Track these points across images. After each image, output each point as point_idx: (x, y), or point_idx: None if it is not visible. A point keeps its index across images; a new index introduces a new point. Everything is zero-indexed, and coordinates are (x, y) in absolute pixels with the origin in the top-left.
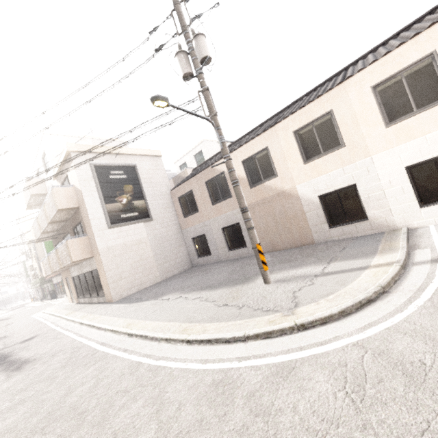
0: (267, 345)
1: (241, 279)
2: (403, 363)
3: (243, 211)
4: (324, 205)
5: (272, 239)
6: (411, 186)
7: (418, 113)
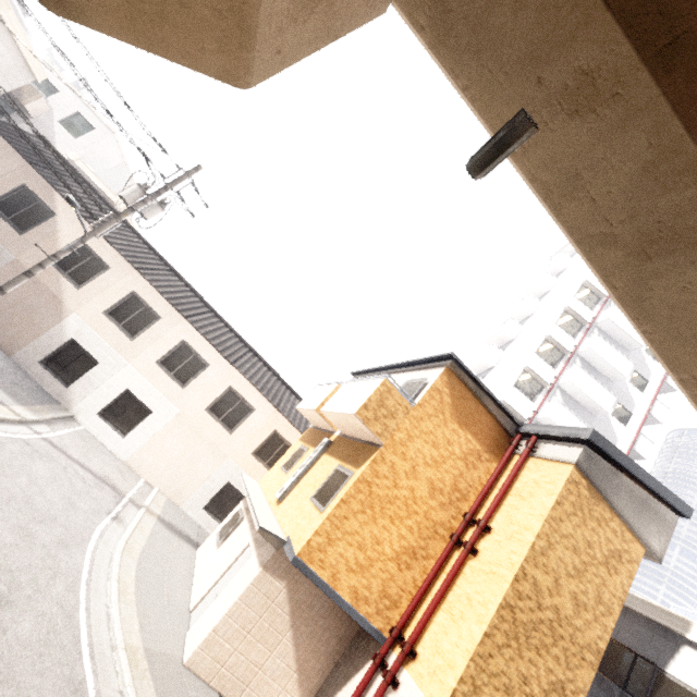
0: None
1: None
2: None
3: None
4: (65, 347)
5: None
6: (114, 400)
7: (170, 377)
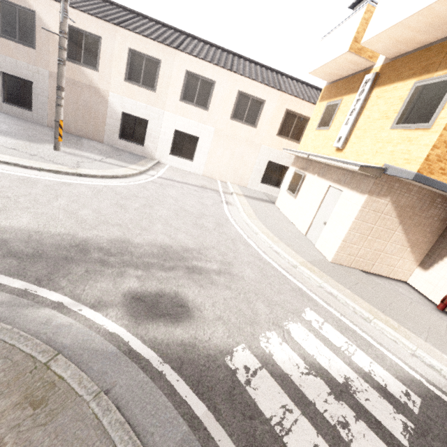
0: (57, 176)
1: (26, 138)
2: (116, 192)
3: (60, 89)
4: (123, 121)
5: (67, 120)
6: (172, 141)
7: (194, 106)
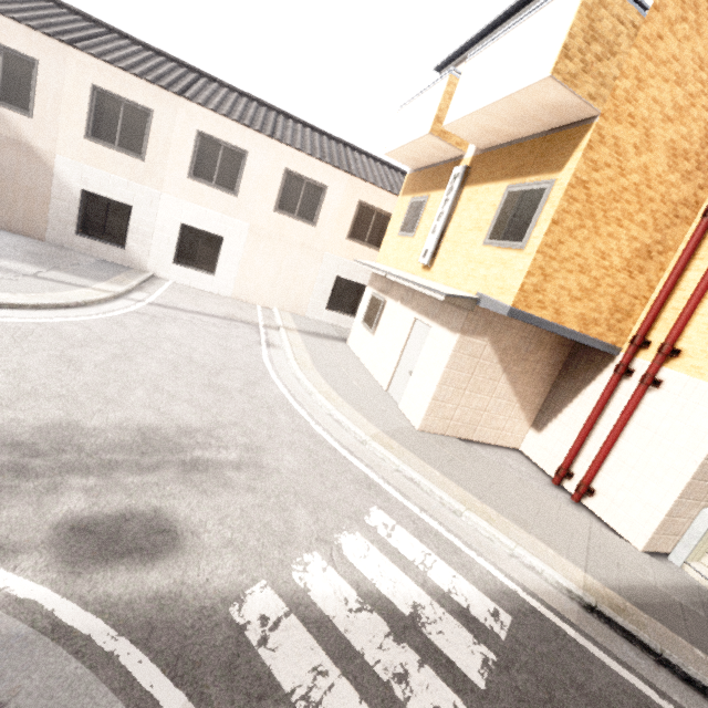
0: None
1: None
2: (63, 334)
3: None
4: (84, 205)
5: None
6: (177, 242)
7: (214, 188)
